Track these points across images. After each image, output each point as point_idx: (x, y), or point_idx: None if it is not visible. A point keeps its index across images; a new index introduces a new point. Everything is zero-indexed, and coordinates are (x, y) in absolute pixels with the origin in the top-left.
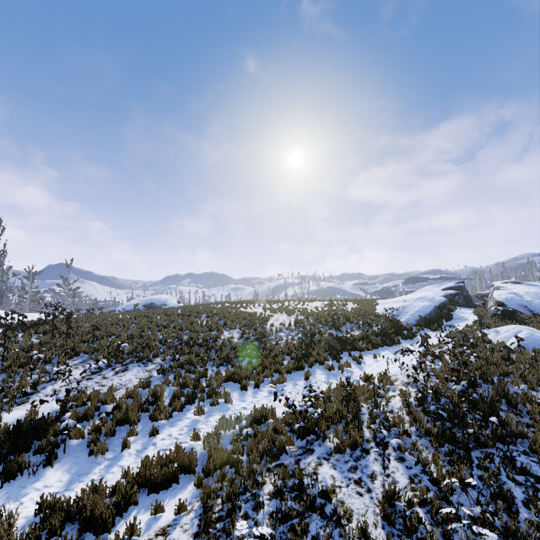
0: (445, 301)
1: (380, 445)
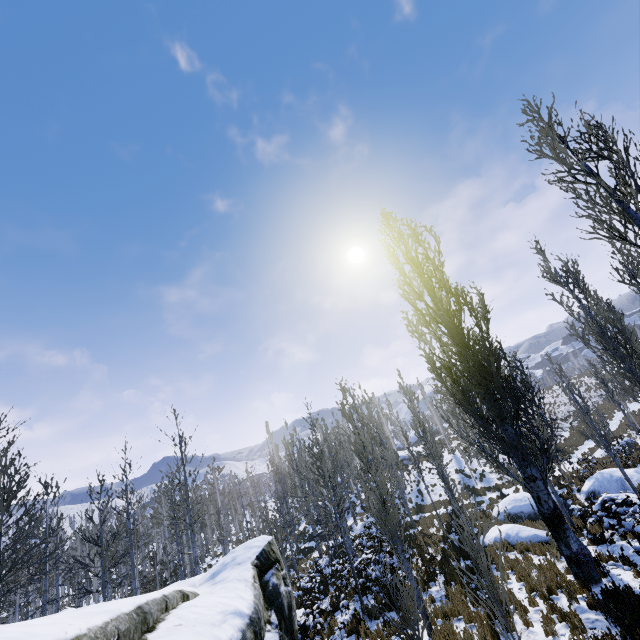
0: None
1: None
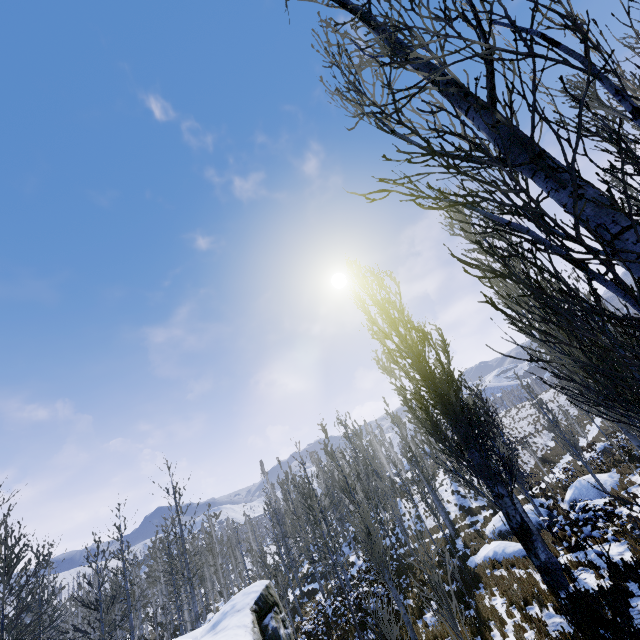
0: None
1: None
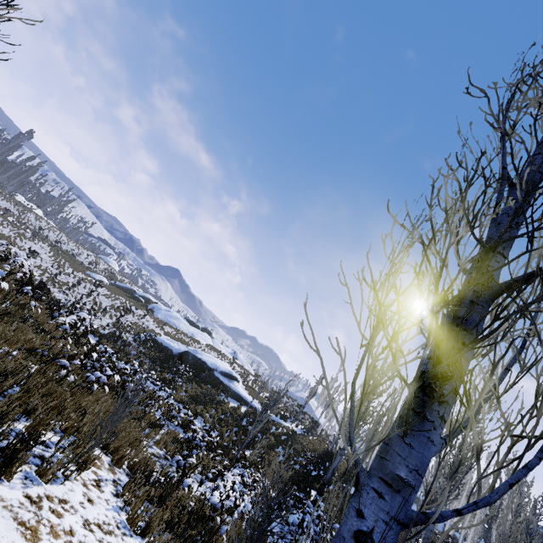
0: (147, 298)
1: (1, 218)
